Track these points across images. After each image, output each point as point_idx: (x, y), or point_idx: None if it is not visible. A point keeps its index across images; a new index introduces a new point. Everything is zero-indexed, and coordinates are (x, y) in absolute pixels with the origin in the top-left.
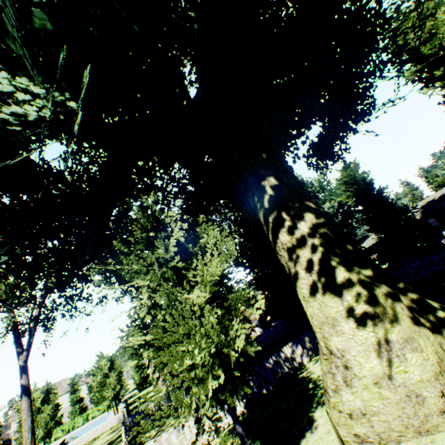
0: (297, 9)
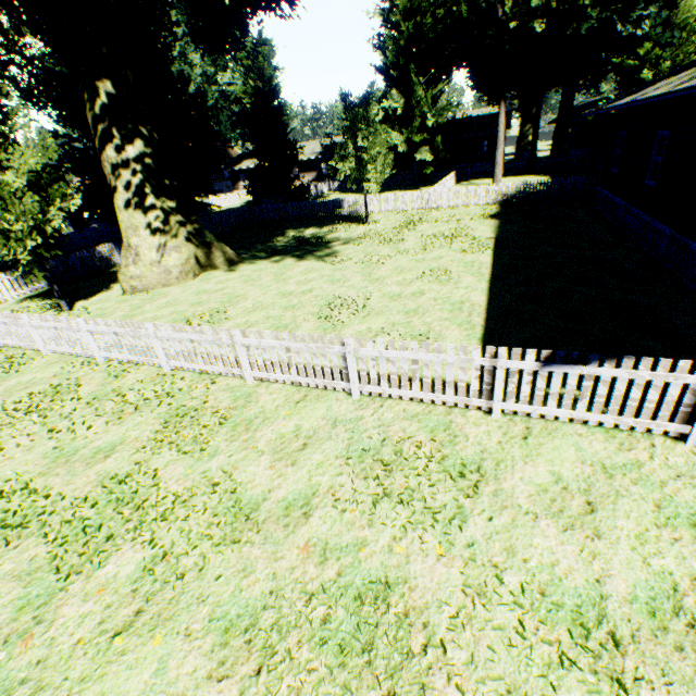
0: None
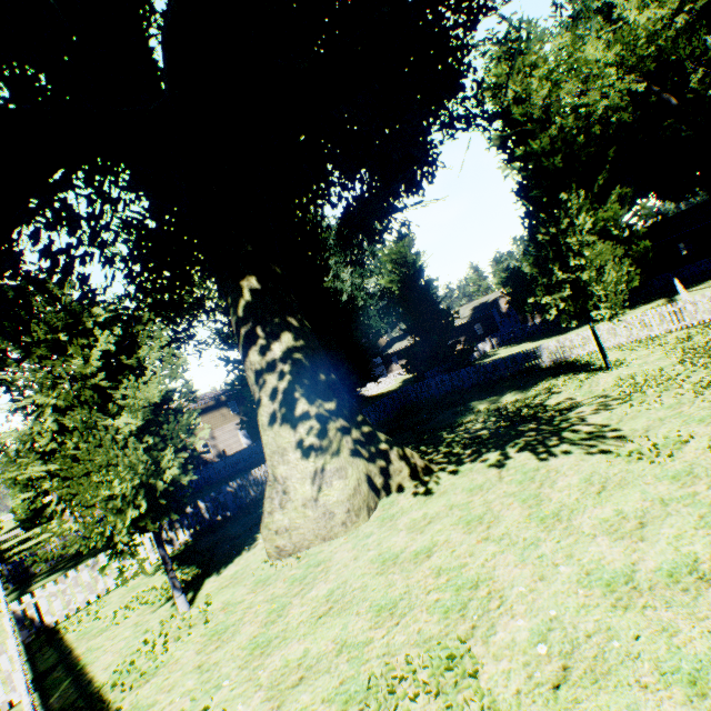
0: (352, 7)
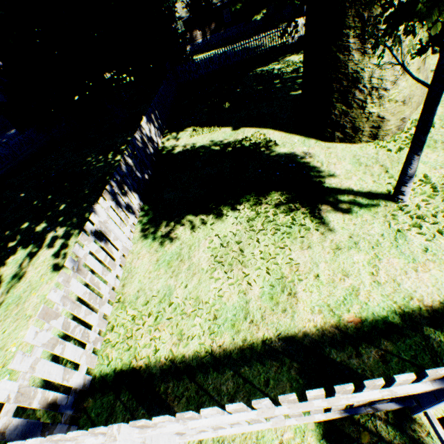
0: None
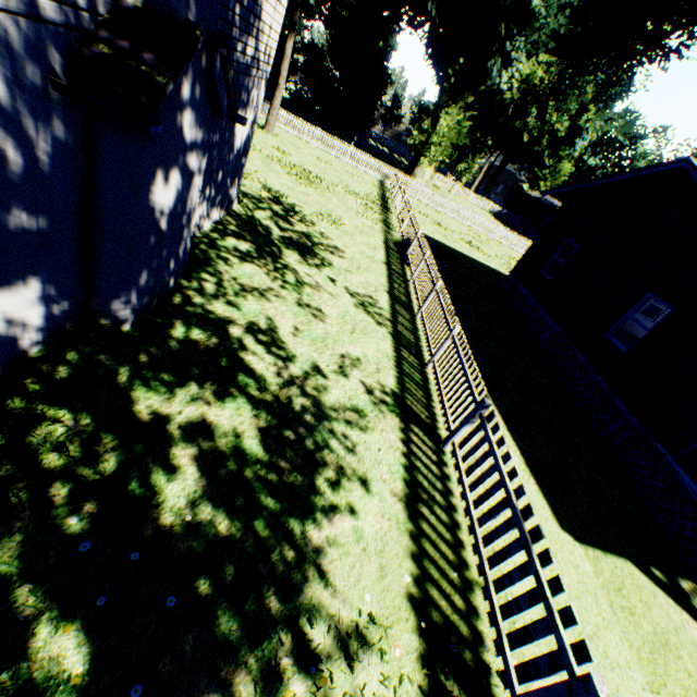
0: None
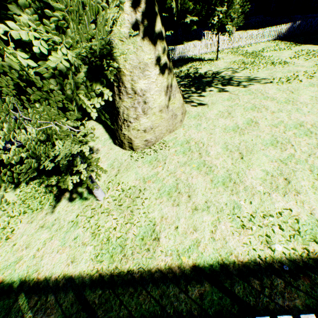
0: None
